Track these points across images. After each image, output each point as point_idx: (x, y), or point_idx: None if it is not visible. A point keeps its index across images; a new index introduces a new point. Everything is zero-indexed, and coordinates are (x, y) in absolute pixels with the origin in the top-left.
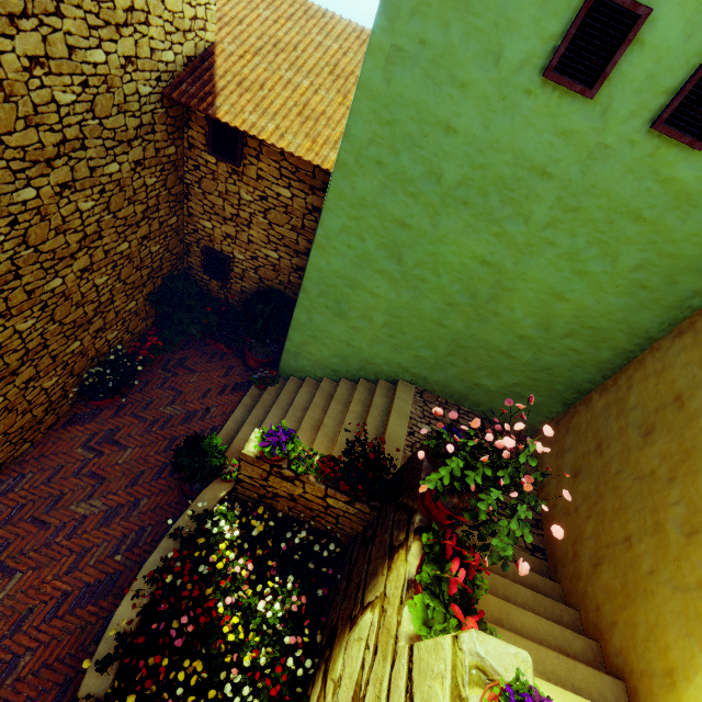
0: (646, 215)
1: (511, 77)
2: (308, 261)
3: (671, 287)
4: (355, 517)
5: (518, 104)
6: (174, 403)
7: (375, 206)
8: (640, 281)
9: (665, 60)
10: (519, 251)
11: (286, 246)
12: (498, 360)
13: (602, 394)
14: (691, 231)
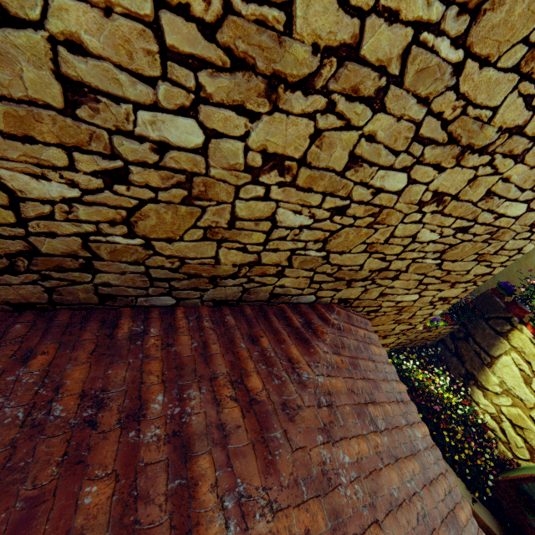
0: None
1: None
2: None
3: None
4: (448, 332)
5: None
6: None
7: None
8: None
9: None
10: None
11: None
12: None
13: None
14: None
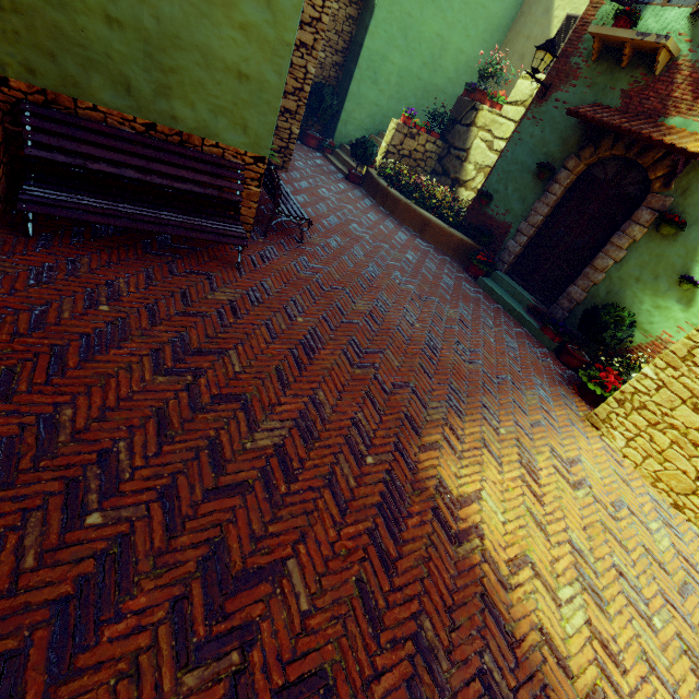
0: (485, 5)
1: None
2: (364, 45)
3: (492, 41)
4: (434, 154)
5: None
6: (305, 157)
7: (399, 5)
8: (484, 39)
9: None
10: (449, 27)
11: (331, 47)
12: (440, 97)
13: None
14: (496, 12)
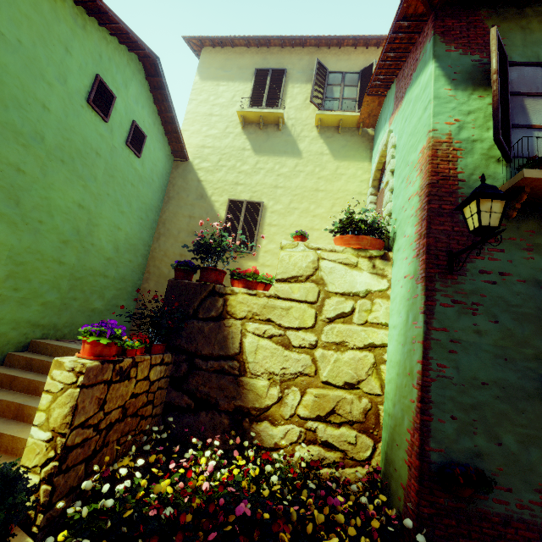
0: (134, 183)
1: (73, 94)
2: None
3: (148, 219)
4: (164, 379)
5: (79, 111)
6: None
7: None
8: (140, 216)
9: (123, 119)
10: (96, 198)
11: None
12: (100, 282)
13: (149, 281)
14: (146, 192)
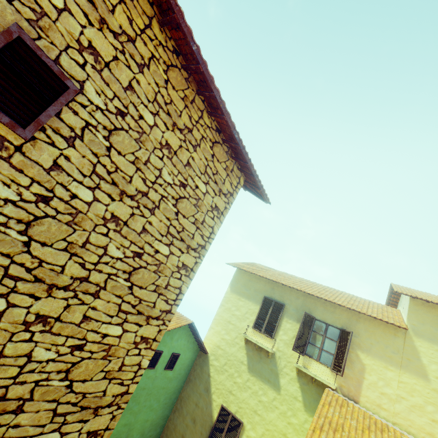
0: (165, 386)
1: None
2: None
3: (171, 400)
4: None
5: None
6: None
7: None
8: (165, 402)
9: (165, 357)
10: (136, 414)
11: None
12: None
13: None
14: (173, 385)
